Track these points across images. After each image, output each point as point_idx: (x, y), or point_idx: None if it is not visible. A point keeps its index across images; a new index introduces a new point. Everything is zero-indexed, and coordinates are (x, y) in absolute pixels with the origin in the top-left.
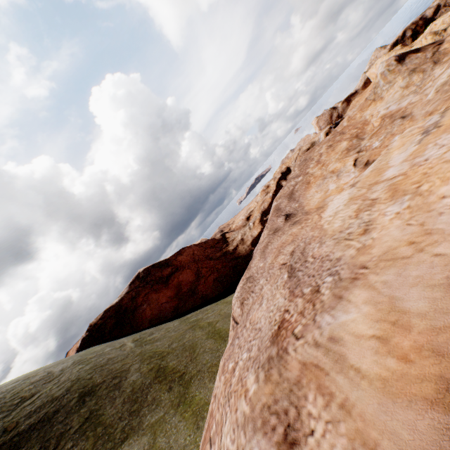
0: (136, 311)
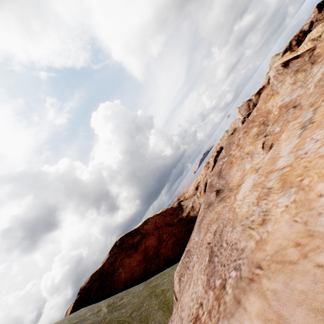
0: (114, 274)
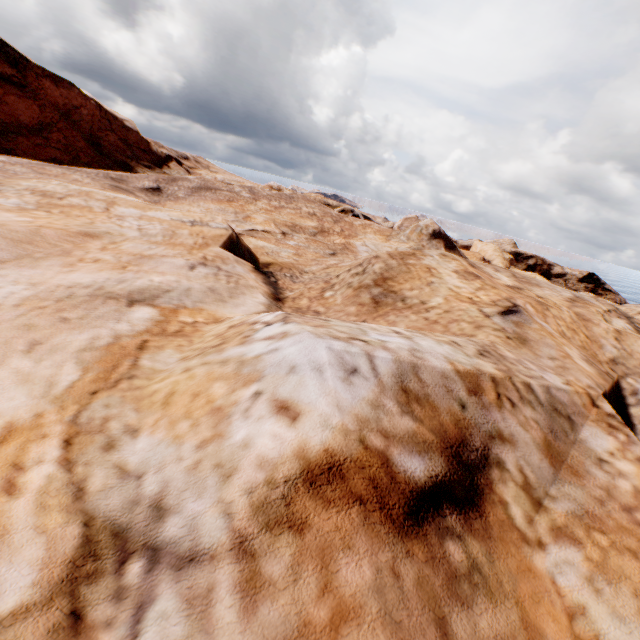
0: None
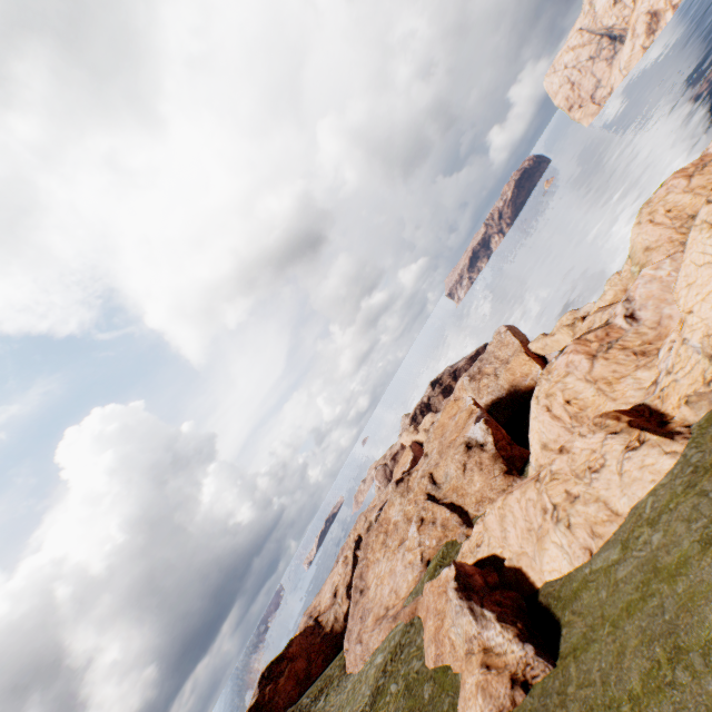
0: (271, 703)
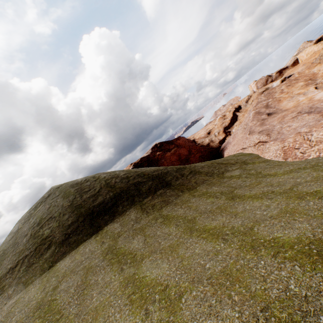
0: (158, 162)
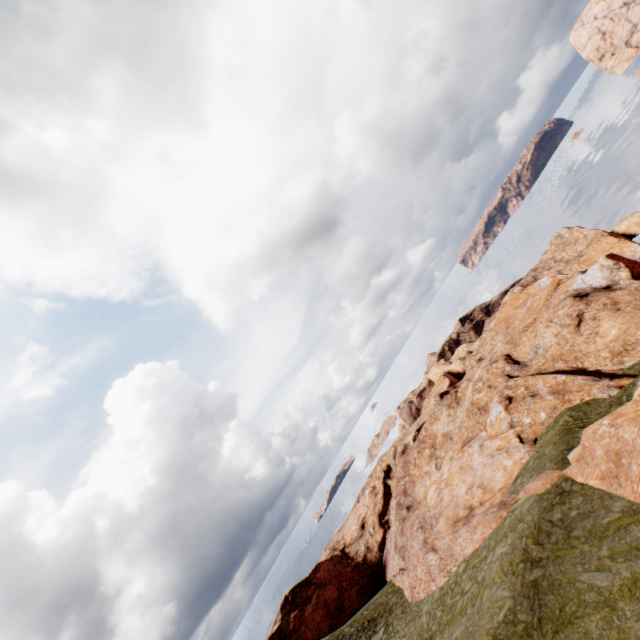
0: (296, 634)
